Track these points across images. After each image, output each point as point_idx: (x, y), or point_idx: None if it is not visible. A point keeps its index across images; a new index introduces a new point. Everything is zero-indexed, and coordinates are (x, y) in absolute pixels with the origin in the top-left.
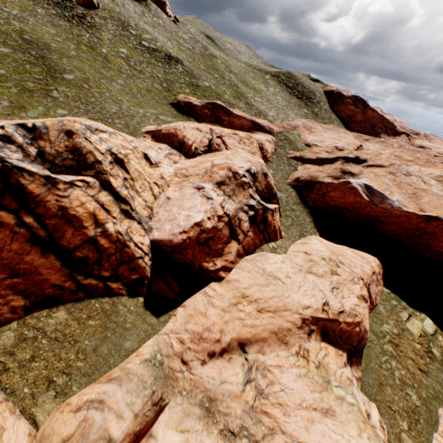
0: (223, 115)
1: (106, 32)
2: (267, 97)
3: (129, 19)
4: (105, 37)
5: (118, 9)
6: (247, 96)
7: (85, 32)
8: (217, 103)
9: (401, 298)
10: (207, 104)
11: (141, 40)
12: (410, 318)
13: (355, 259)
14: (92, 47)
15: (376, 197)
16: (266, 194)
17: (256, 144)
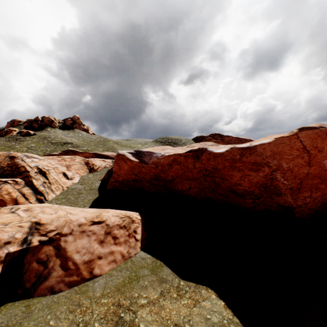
0: (72, 154)
1: (29, 141)
2: (139, 148)
3: (52, 135)
4: (26, 142)
5: (48, 133)
6: (117, 149)
7: (14, 142)
8: (69, 149)
9: (166, 264)
10: (62, 152)
11: (52, 140)
12: (162, 298)
13: (77, 211)
14: (10, 146)
15: (147, 157)
16: (8, 172)
17: (80, 160)
